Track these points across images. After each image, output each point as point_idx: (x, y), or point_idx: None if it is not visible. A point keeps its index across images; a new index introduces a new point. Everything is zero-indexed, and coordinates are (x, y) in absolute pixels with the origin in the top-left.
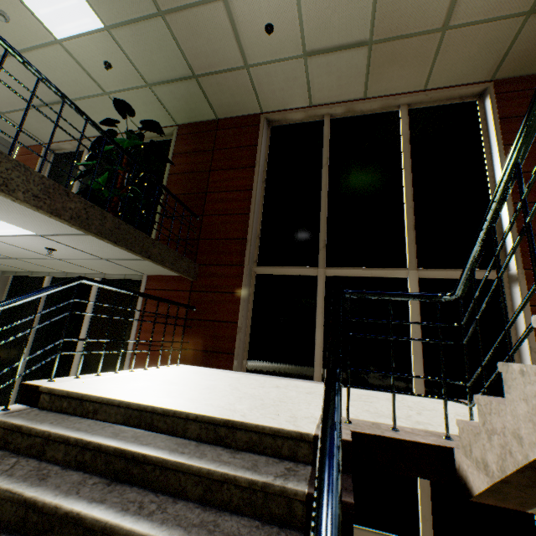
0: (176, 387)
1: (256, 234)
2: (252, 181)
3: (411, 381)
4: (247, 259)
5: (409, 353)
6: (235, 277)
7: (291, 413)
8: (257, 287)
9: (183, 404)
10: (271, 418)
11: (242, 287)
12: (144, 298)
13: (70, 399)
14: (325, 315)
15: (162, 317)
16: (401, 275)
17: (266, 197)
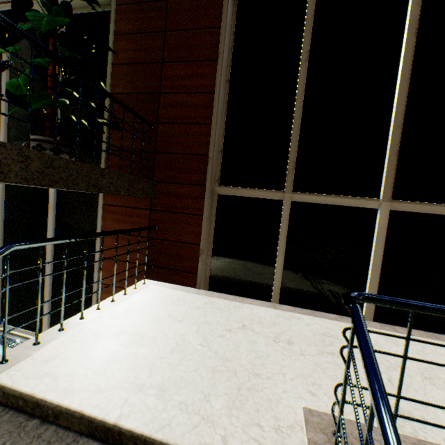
0: (144, 351)
1: (218, 148)
2: (214, 80)
3: (362, 306)
4: (209, 179)
5: (364, 282)
6: (196, 198)
7: (272, 415)
8: (219, 208)
9: (155, 414)
10: (256, 441)
11: (204, 210)
12: (103, 214)
13: (25, 399)
14: (287, 241)
15: (124, 234)
16: (372, 206)
17: (230, 102)
